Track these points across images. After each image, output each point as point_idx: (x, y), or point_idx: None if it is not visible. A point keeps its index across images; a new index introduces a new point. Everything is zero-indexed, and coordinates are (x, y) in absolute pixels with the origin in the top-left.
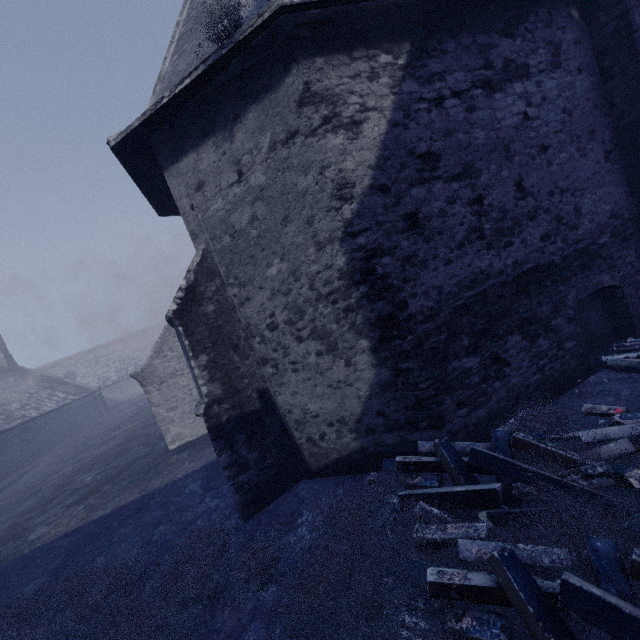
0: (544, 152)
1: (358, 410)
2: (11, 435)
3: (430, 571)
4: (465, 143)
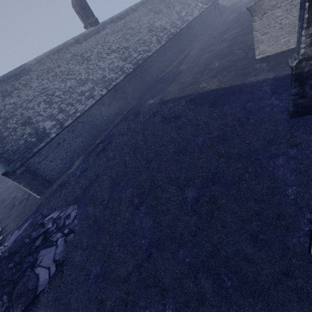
0: None
1: None
2: (184, 31)
3: None
4: None
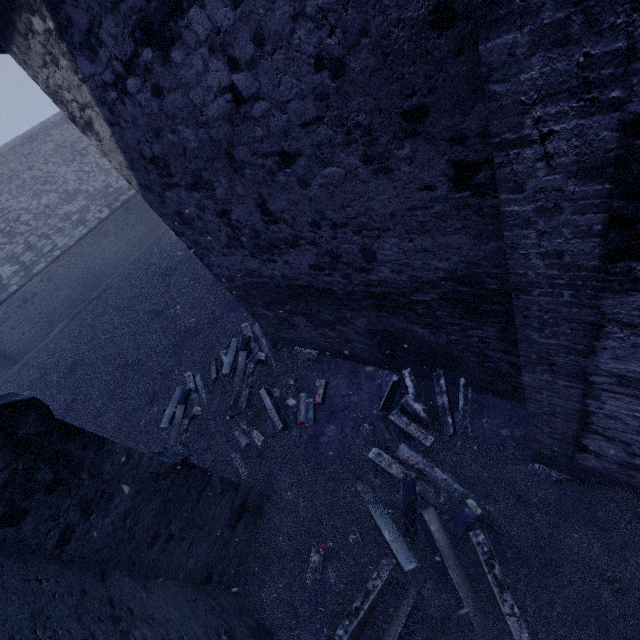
0: (289, 164)
1: None
2: None
3: (189, 373)
4: (179, 146)
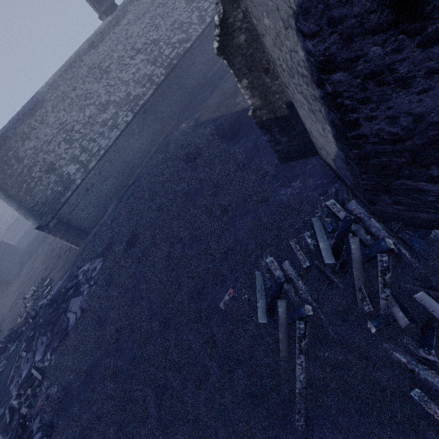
0: None
1: (332, 156)
2: None
3: (270, 258)
4: None
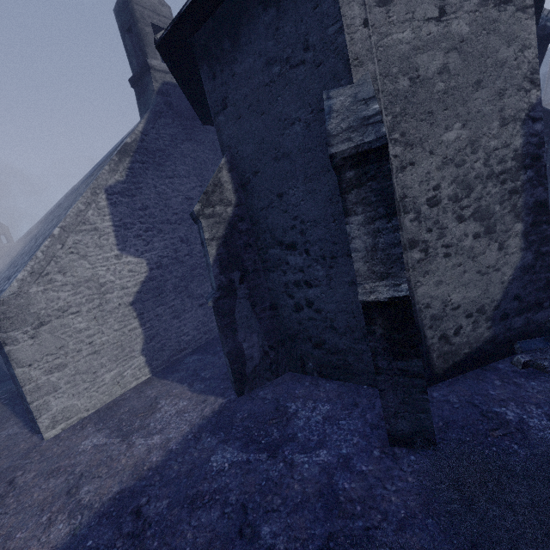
0: None
1: (499, 296)
2: None
3: None
4: None
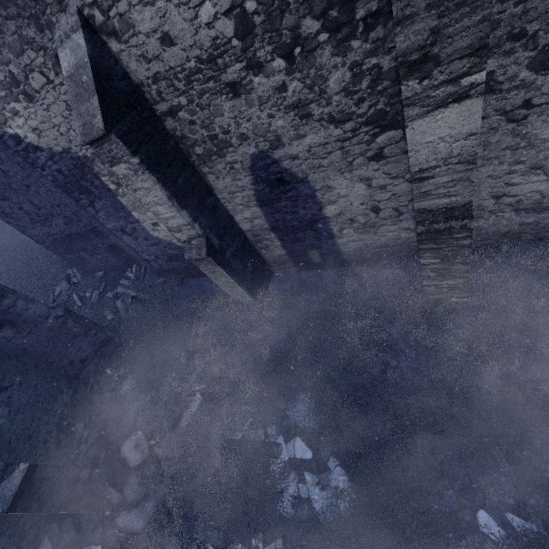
0: (30, 188)
1: None
2: None
3: None
4: None
